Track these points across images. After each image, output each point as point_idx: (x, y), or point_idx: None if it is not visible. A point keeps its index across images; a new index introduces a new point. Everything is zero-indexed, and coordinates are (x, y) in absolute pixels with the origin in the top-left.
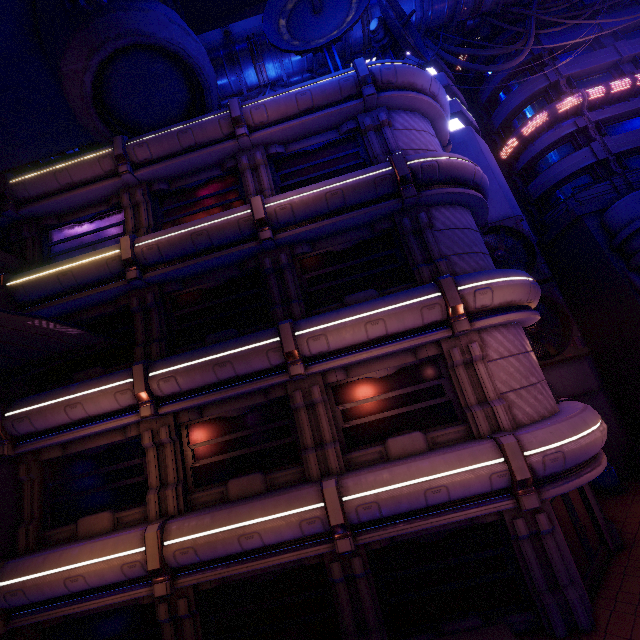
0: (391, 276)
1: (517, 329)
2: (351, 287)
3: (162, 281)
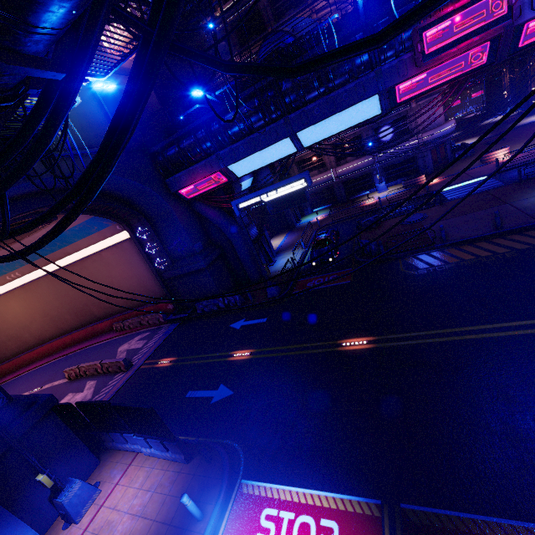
0: (298, 1)
1: (336, 13)
2: (287, 9)
3: (232, 23)
